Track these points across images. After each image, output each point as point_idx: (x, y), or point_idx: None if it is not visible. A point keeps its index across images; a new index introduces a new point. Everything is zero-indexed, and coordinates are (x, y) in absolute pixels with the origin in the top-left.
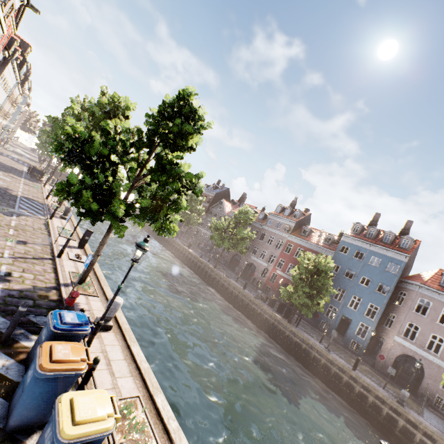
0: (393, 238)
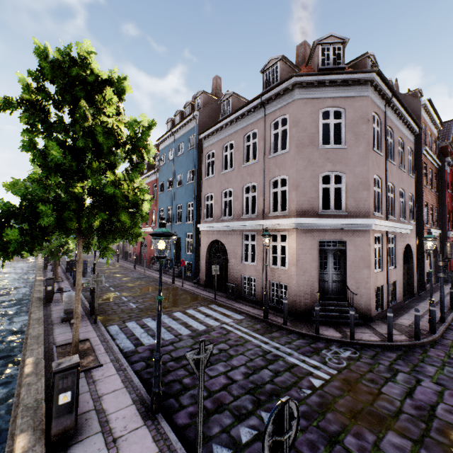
0: (192, 108)
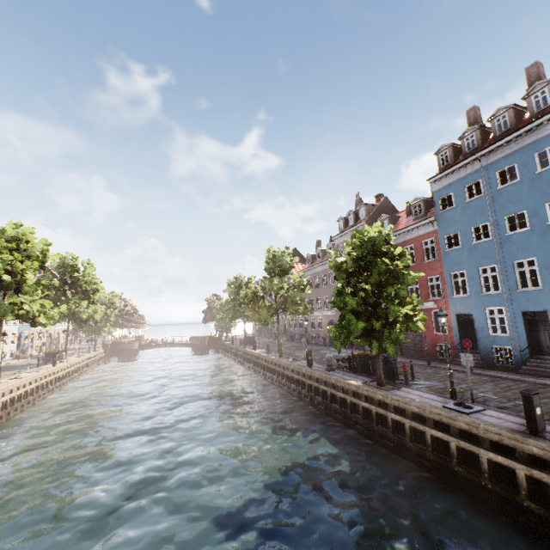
0: (513, 114)
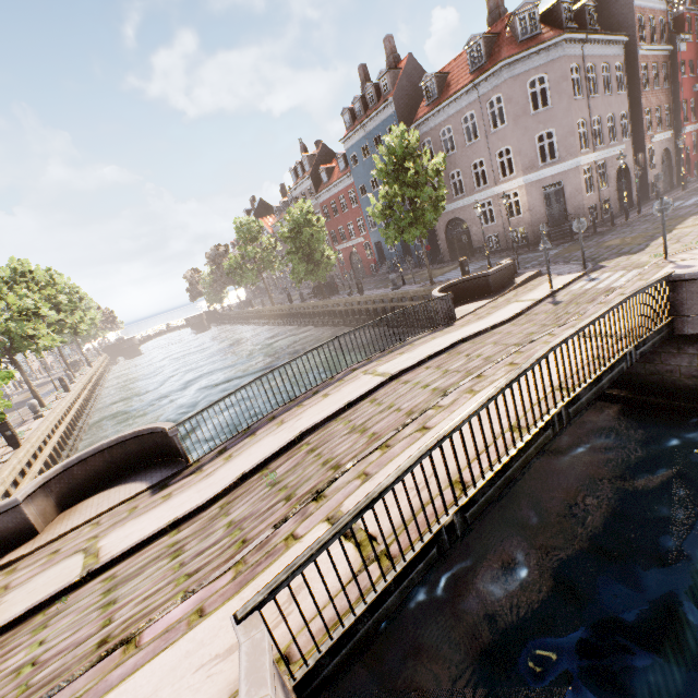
0: (376, 91)
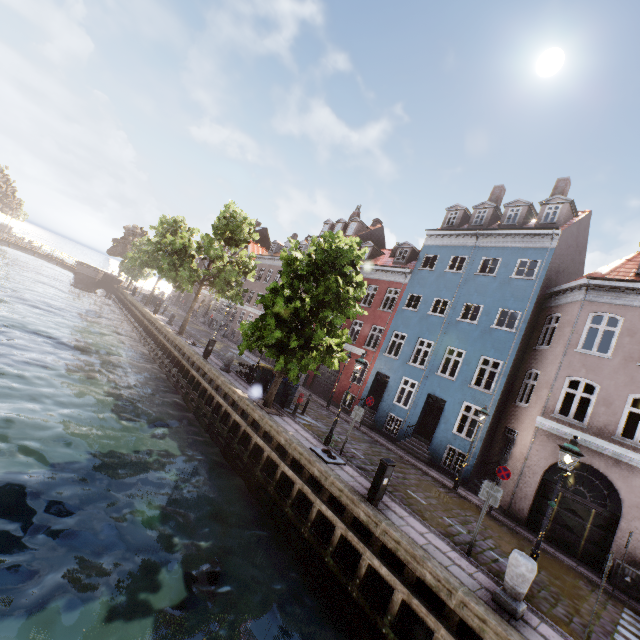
0: (526, 213)
